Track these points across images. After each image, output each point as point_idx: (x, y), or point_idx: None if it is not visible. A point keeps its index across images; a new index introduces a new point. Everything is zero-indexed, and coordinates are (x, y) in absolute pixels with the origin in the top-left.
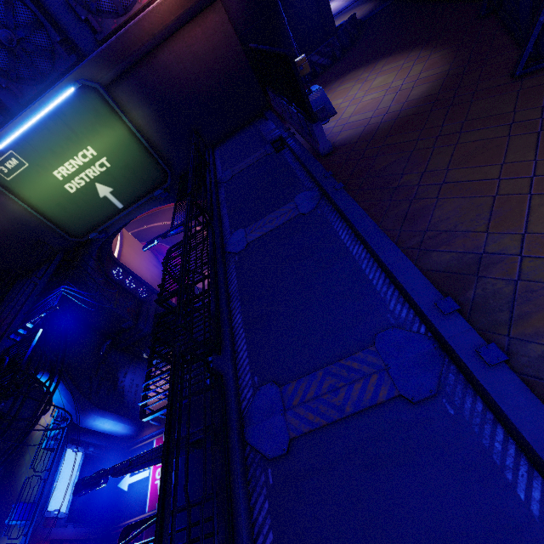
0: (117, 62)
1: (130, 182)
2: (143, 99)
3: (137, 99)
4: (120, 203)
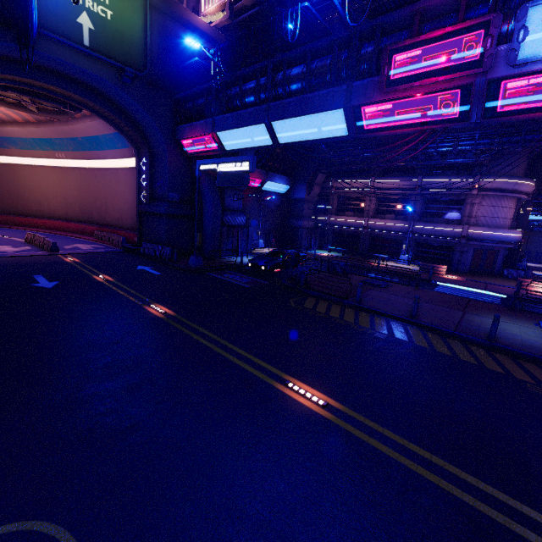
0: (164, 3)
1: (113, 43)
2: (158, 29)
3: (155, 25)
4: (88, 42)
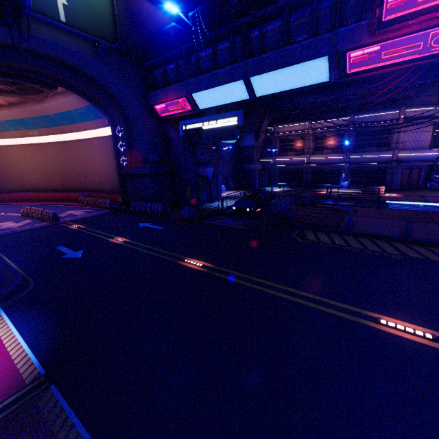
0: None
1: (86, 17)
2: (121, 2)
3: None
4: (64, 18)
